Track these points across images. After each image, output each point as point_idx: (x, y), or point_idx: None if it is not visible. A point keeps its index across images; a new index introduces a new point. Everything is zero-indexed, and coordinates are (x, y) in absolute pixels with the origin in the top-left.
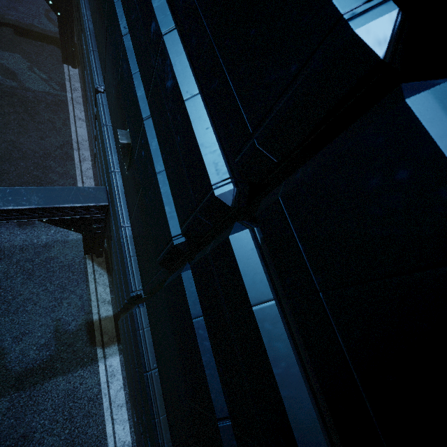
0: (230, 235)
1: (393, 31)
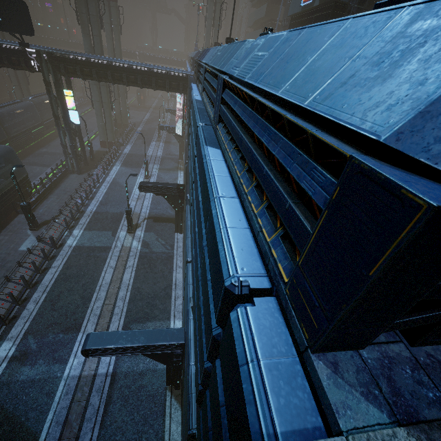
0: (207, 390)
1: (222, 335)
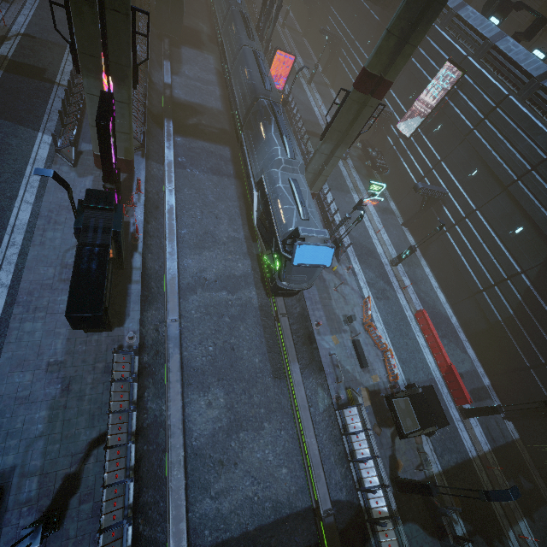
0: None
1: None
